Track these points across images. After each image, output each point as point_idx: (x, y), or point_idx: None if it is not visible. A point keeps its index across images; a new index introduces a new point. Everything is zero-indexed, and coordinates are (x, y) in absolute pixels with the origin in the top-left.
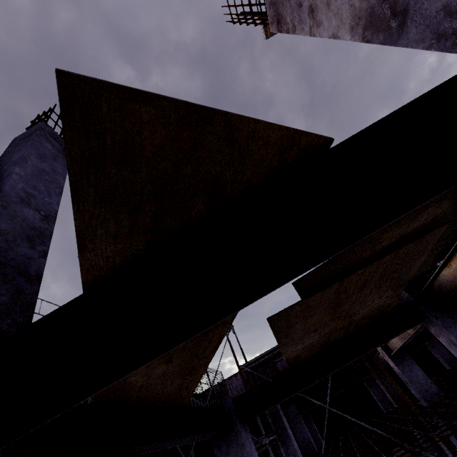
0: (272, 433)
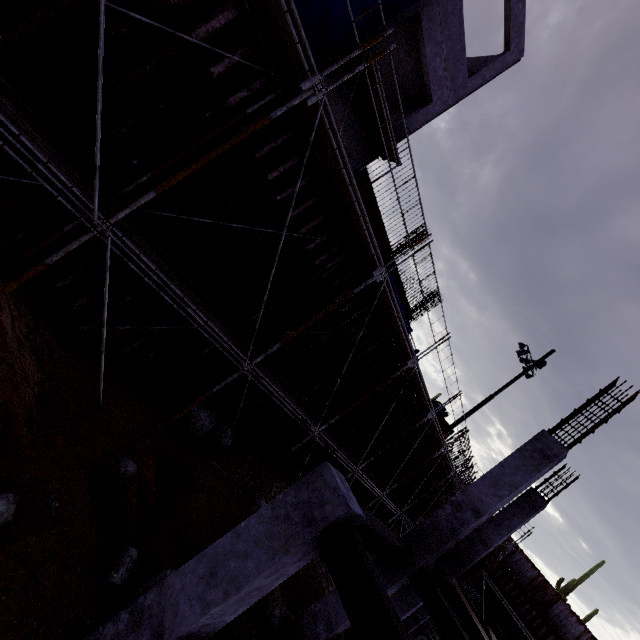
0: None
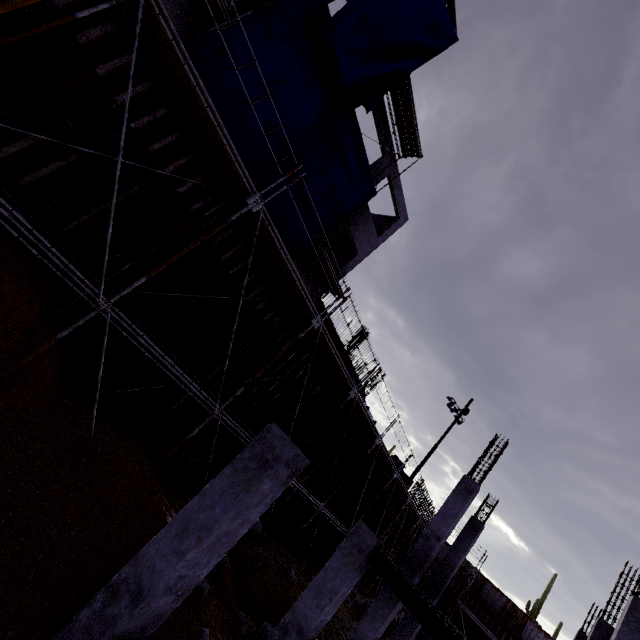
0: None
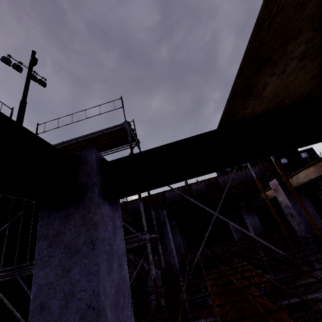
0: (154, 233)
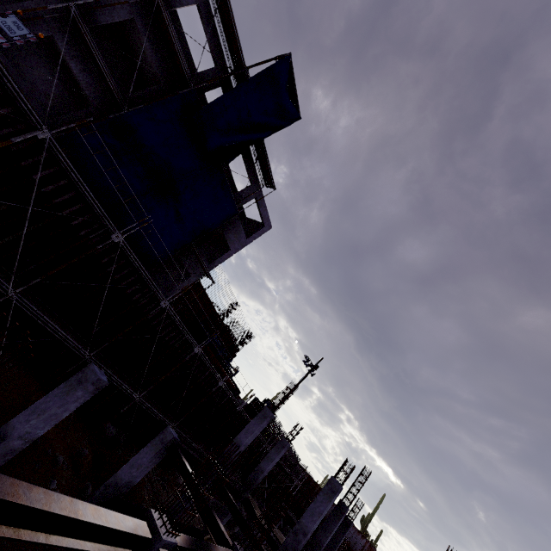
0: None
